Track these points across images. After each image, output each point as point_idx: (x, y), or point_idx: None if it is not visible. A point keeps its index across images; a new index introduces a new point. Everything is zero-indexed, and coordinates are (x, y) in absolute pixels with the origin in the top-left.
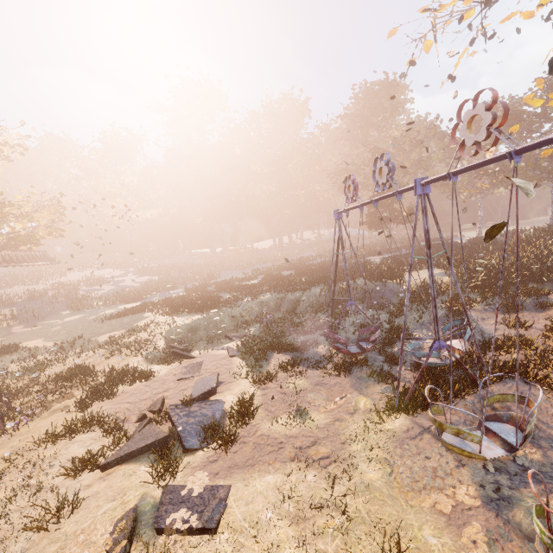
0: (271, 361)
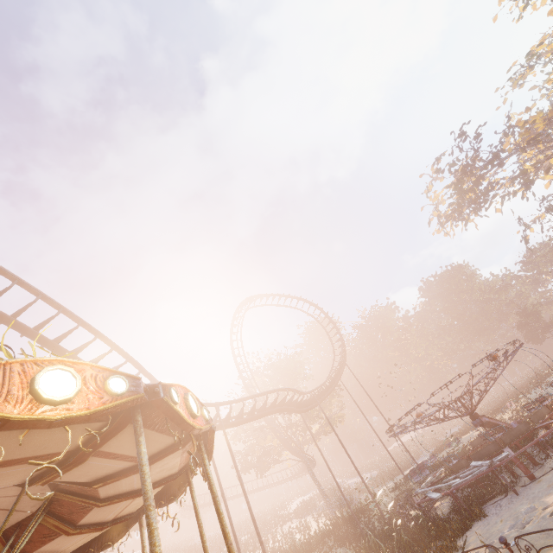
0: None
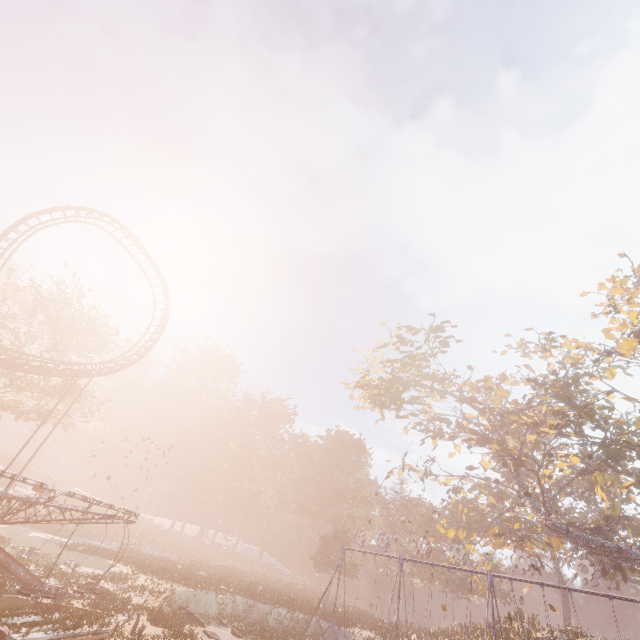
0: None
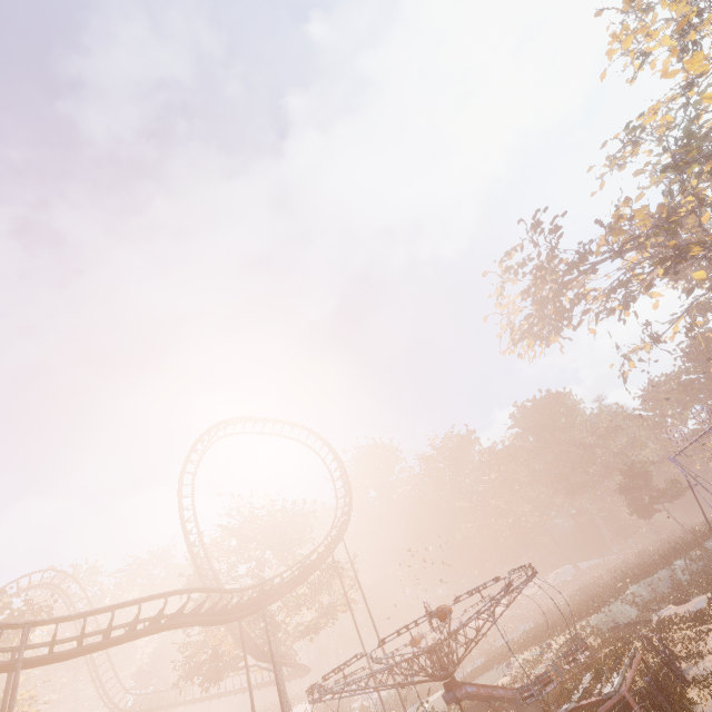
0: None
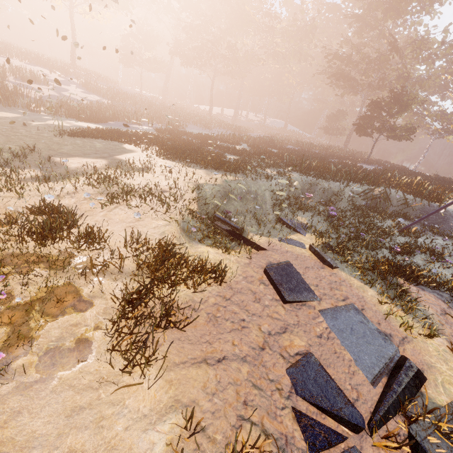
0: (418, 300)
